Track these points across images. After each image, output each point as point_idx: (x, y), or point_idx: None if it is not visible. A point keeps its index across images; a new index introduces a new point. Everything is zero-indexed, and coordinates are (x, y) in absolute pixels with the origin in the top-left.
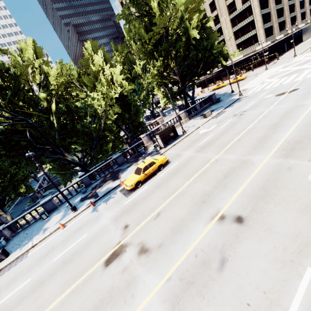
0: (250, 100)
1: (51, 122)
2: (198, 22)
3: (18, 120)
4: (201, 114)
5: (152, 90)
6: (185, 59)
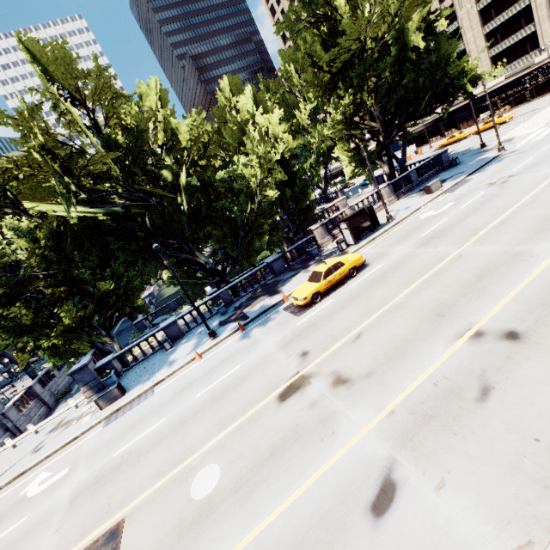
0: (521, 156)
1: (178, 203)
2: (421, 20)
3: (136, 200)
4: (421, 188)
5: (325, 152)
6: (394, 90)
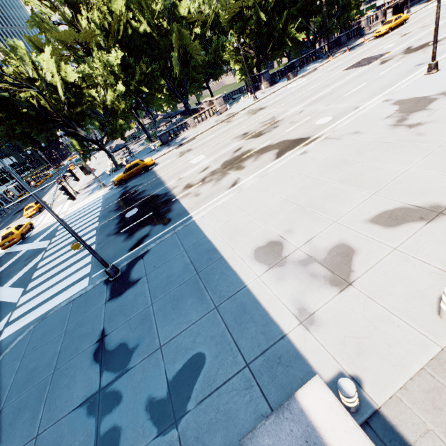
0: None
1: None
2: None
3: None
4: (419, 4)
5: None
6: None
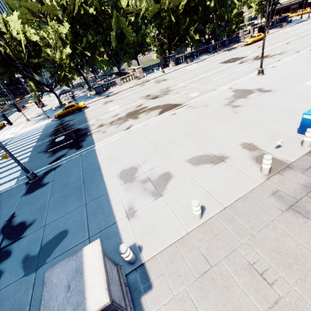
0: None
1: (206, 5)
2: None
3: None
4: (276, 28)
5: None
6: None
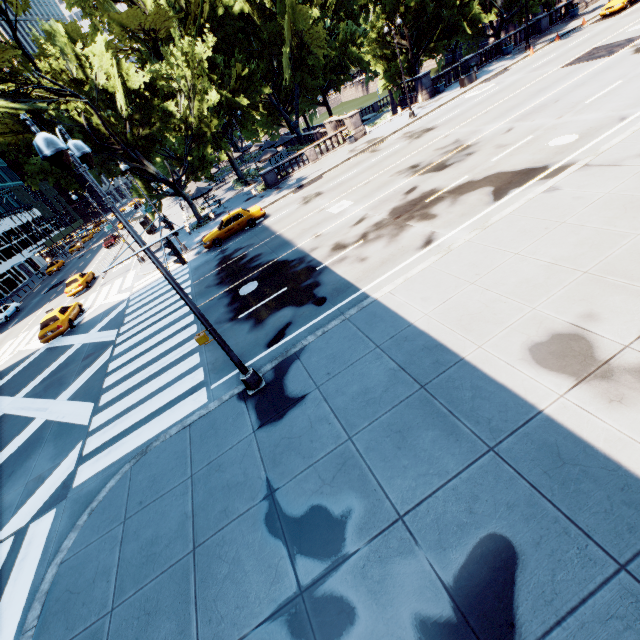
0: None
1: None
2: None
3: None
4: None
5: None
6: None
